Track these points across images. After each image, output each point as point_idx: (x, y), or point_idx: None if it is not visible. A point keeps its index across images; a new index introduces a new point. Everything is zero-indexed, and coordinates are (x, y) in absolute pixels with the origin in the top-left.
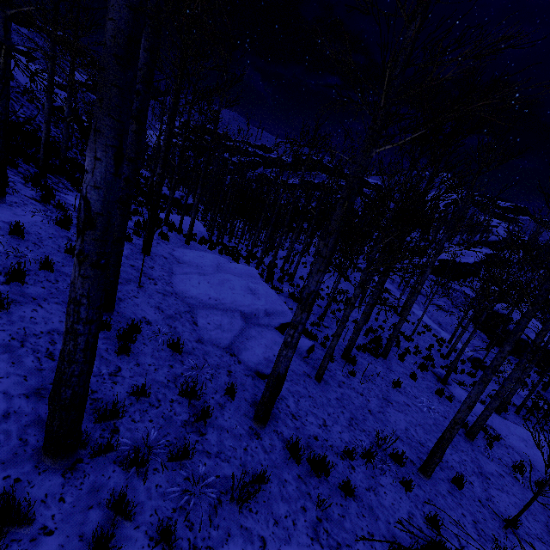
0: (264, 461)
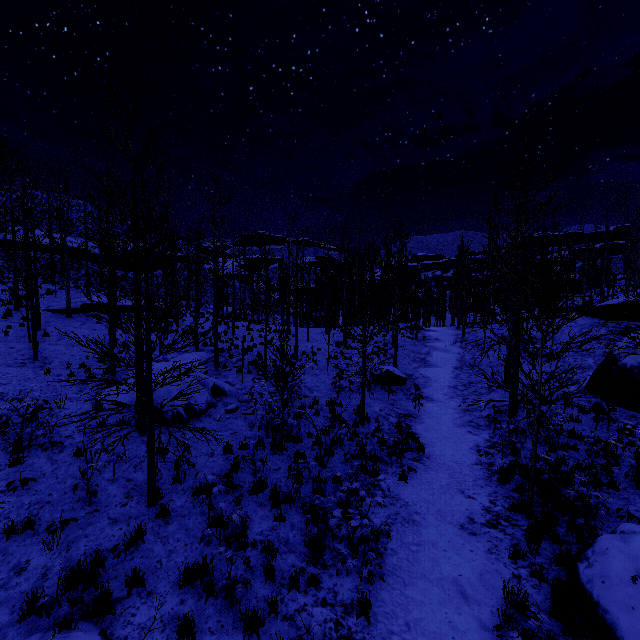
0: (1, 311)
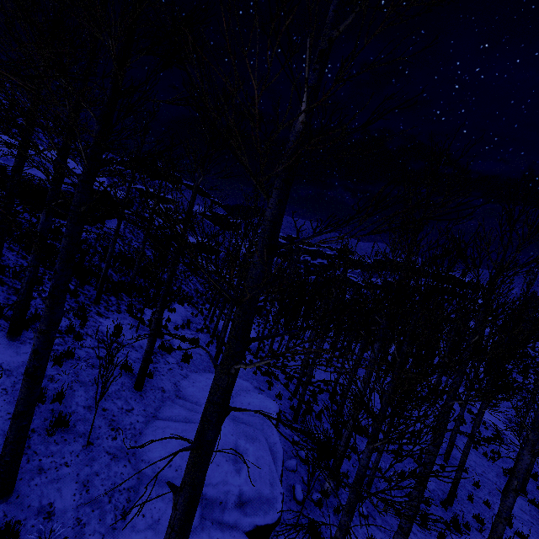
0: None
